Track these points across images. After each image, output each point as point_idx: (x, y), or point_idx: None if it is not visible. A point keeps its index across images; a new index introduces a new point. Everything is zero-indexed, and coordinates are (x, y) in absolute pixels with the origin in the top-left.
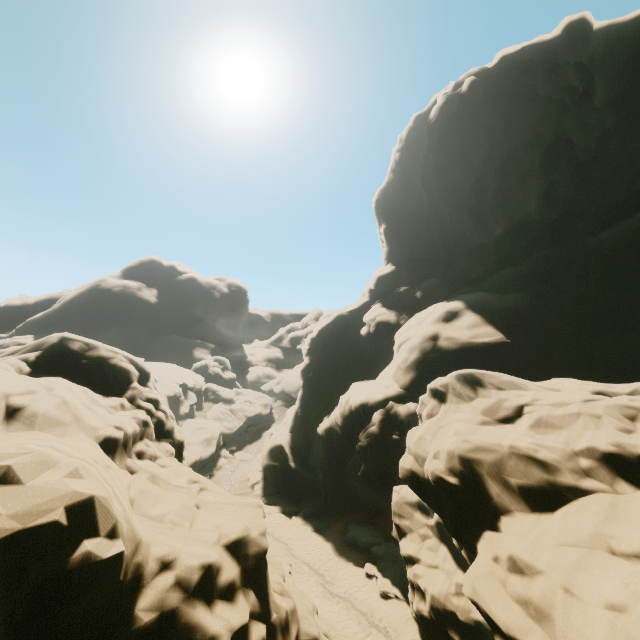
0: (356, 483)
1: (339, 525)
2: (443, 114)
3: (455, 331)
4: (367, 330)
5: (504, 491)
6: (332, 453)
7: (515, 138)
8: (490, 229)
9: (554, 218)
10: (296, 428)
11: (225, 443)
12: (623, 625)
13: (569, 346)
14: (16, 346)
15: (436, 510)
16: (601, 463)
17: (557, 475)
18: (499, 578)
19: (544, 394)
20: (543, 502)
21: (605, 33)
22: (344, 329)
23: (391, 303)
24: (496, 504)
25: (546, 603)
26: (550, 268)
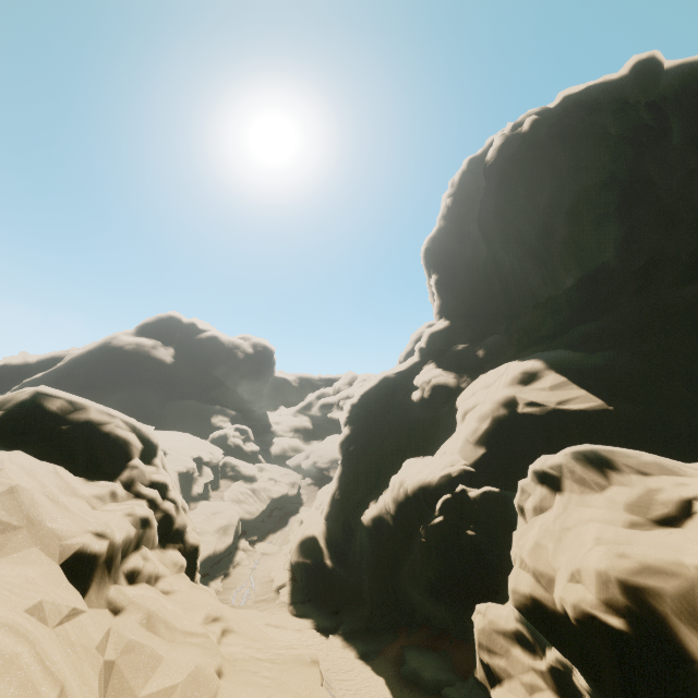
0: (413, 592)
1: (392, 650)
2: (502, 155)
3: (538, 396)
4: (420, 395)
5: None
6: (381, 550)
7: (586, 179)
8: (559, 280)
9: (636, 266)
10: (333, 515)
11: (244, 531)
12: None
13: (692, 416)
14: None
15: (581, 666)
16: None
17: None
18: None
19: None
20: None
21: (677, 72)
22: (391, 394)
23: (447, 363)
24: None
25: None
26: (643, 322)
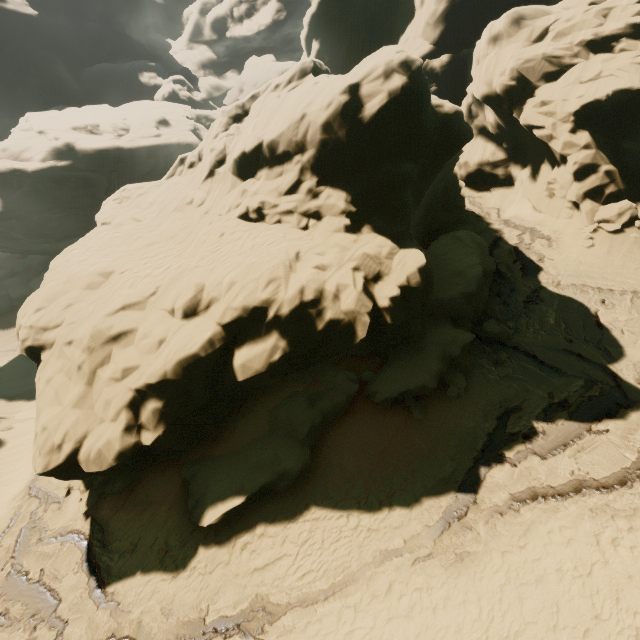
0: None
1: None
2: None
3: None
4: None
5: (538, 79)
6: None
7: None
8: None
9: None
10: None
11: None
12: (582, 100)
13: None
14: (274, 79)
15: (496, 106)
16: (584, 48)
17: (563, 62)
18: (535, 112)
19: (562, 14)
20: (554, 78)
21: None
22: None
23: None
24: (534, 86)
25: (555, 109)
26: None
